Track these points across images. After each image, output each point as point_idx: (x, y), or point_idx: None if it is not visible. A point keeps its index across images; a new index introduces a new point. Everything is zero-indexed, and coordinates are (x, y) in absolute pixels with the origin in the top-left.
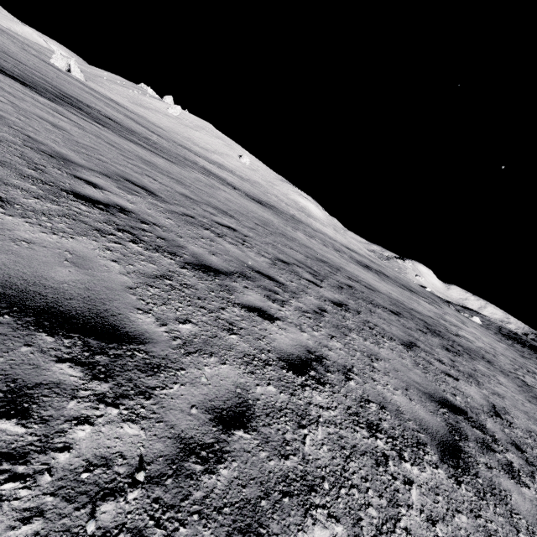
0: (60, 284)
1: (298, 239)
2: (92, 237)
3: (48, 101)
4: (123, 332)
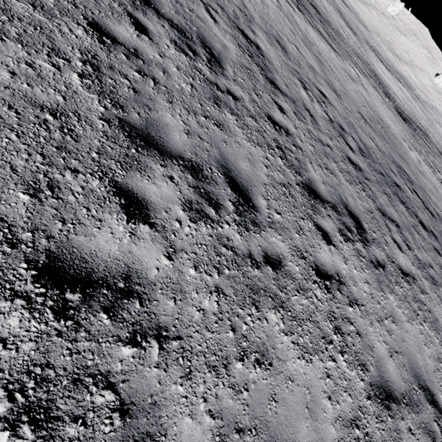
0: (215, 47)
1: (399, 149)
2: (235, 45)
3: None
4: (221, 65)
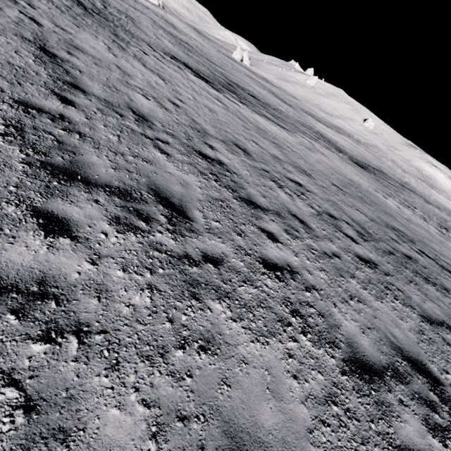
0: (173, 191)
1: (380, 205)
2: (196, 175)
3: (215, 91)
4: (187, 215)
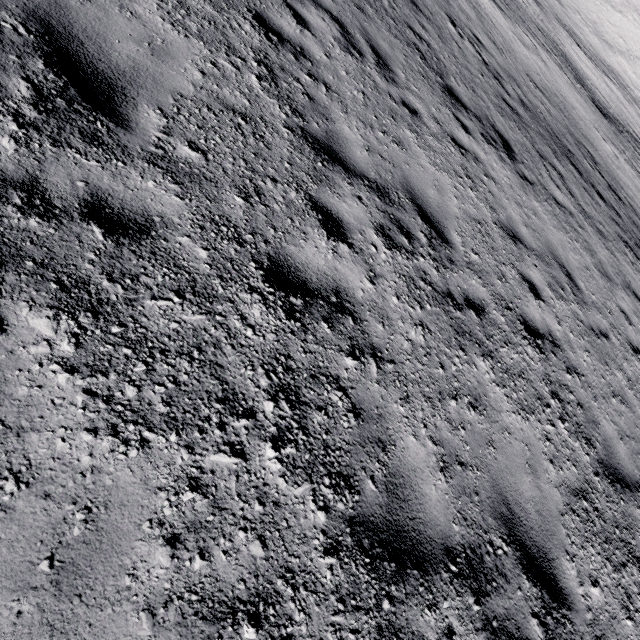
0: None
1: (584, 131)
2: None
3: None
4: None
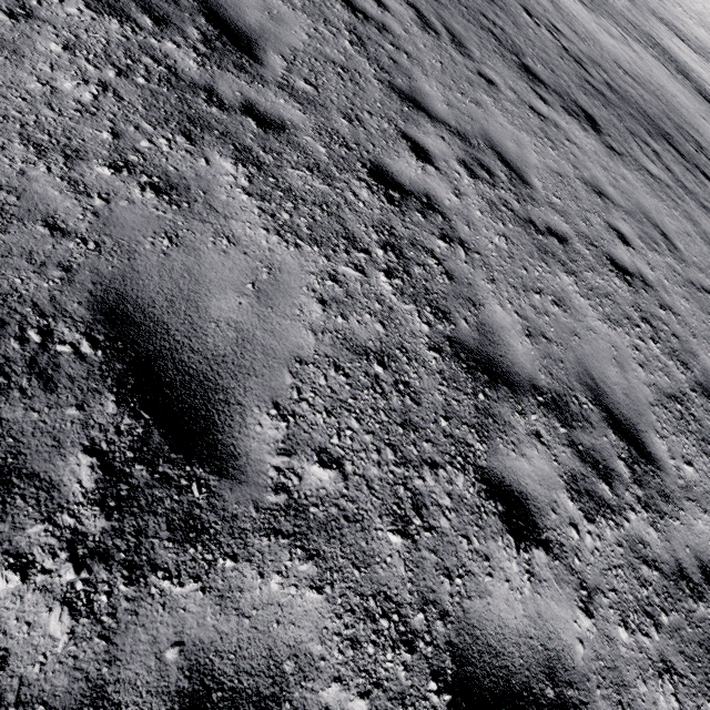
0: None
1: (687, 118)
2: None
3: None
4: None
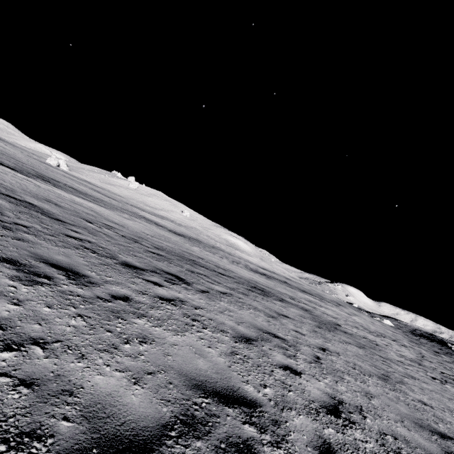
0: None
1: (184, 246)
2: (5, 201)
3: (24, 176)
4: None
